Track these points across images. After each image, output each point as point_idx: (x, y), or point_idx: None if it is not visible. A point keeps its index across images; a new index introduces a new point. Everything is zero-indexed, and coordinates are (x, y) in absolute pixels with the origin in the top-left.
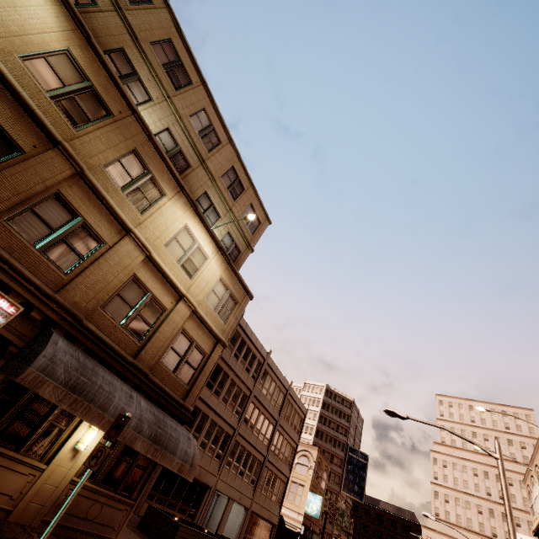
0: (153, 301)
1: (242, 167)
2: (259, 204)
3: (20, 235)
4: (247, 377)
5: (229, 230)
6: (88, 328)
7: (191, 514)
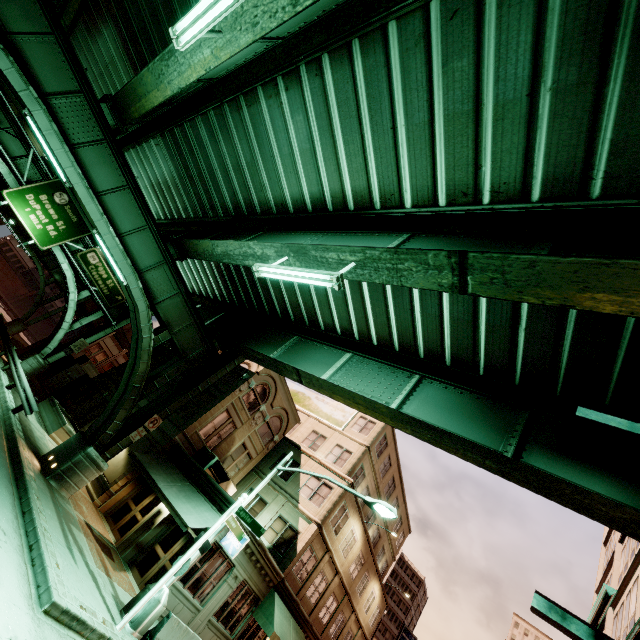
0: (351, 634)
1: (406, 510)
2: (408, 524)
3: (329, 634)
4: None
5: (387, 557)
6: None
7: None
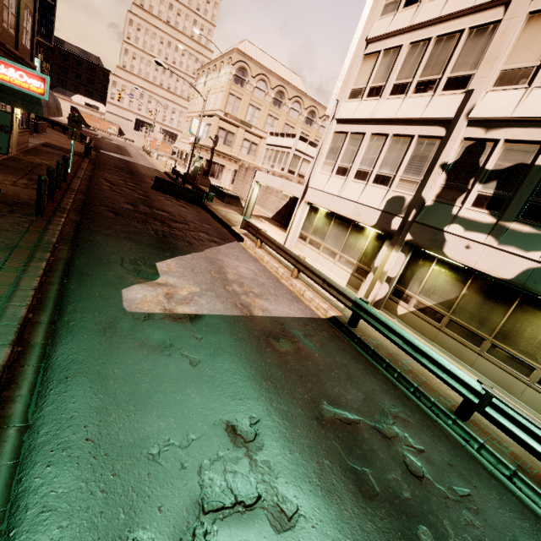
0: None
1: None
2: None
3: None
4: None
5: None
6: (8, 48)
7: None
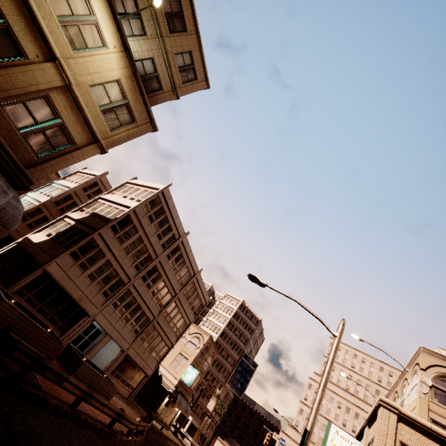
0: (8, 35)
1: (191, 6)
2: (201, 60)
3: None
4: (157, 242)
5: (154, 57)
6: None
7: (62, 329)
